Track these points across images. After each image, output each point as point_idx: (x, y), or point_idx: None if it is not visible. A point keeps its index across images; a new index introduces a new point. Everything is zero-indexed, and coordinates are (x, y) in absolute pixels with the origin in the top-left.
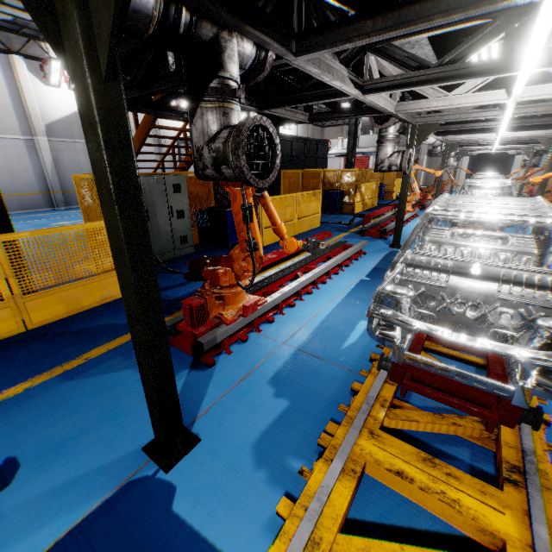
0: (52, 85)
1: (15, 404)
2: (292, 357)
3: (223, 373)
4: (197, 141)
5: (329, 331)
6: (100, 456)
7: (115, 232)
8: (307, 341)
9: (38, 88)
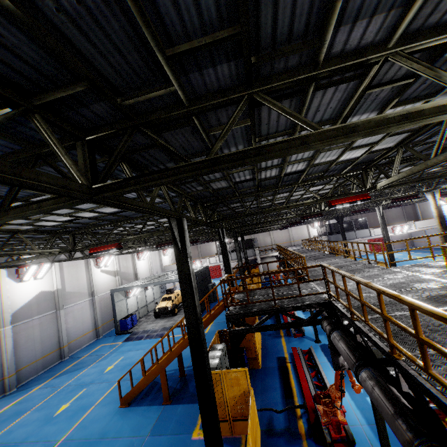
0: (23, 281)
1: None
2: (372, 429)
3: None
4: (342, 362)
5: (365, 409)
6: None
7: None
8: (365, 418)
9: (12, 287)
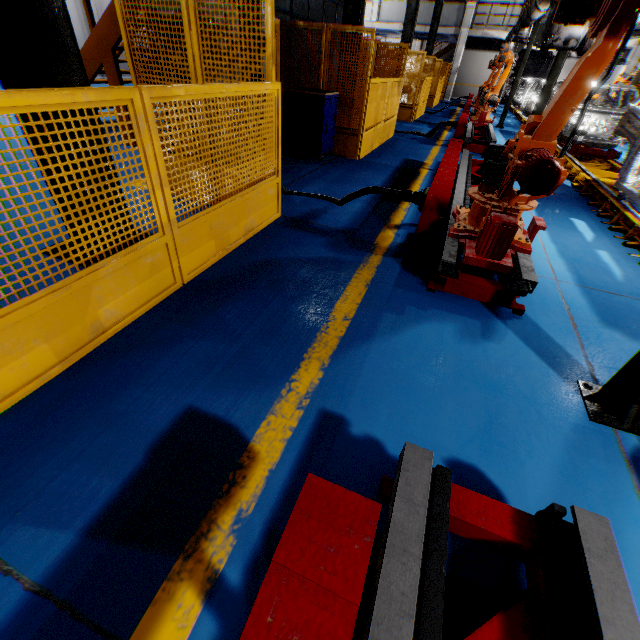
0: None
1: (338, 392)
2: (588, 295)
3: (544, 319)
4: None
5: (582, 264)
6: (556, 437)
7: None
8: (576, 276)
9: None
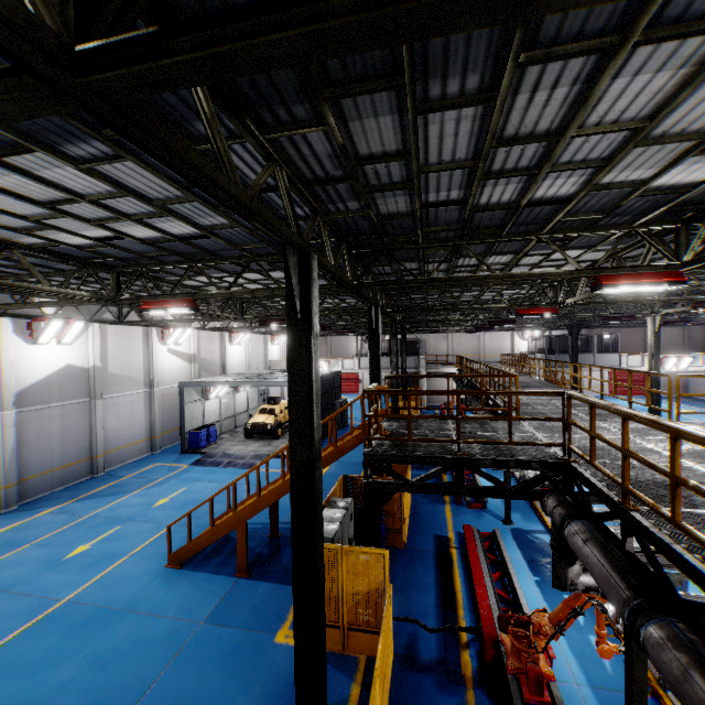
0: (38, 344)
1: None
2: (598, 696)
3: None
4: (573, 577)
5: (585, 657)
6: None
7: (643, 677)
8: (586, 674)
9: (19, 349)
